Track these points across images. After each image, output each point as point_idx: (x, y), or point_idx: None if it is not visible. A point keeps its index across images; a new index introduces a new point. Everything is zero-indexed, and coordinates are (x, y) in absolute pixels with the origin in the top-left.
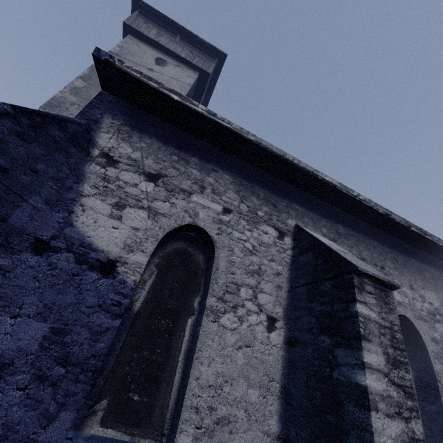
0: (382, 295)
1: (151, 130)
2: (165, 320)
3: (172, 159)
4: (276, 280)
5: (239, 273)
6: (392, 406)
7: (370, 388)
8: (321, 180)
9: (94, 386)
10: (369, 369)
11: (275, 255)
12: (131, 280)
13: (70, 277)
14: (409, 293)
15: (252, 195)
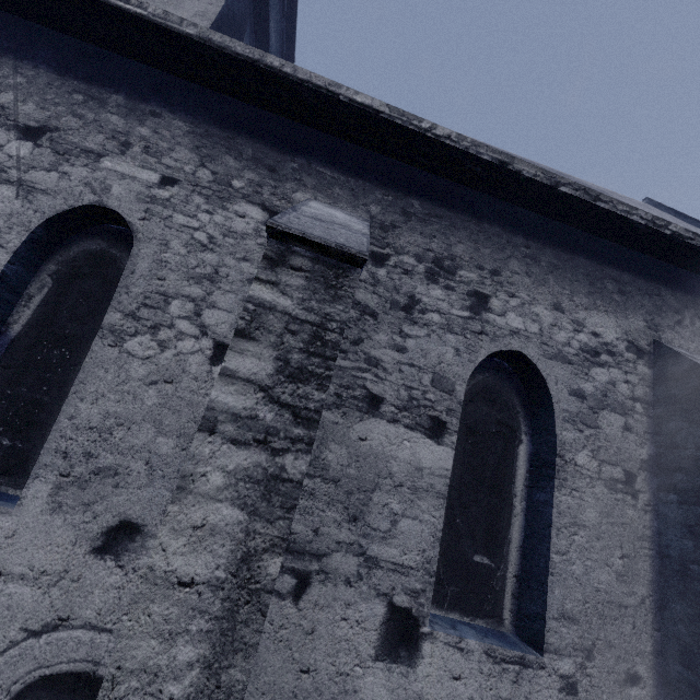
0: (328, 274)
1: (39, 53)
2: (59, 349)
3: (73, 100)
4: (246, 290)
5: (173, 278)
6: (253, 431)
7: (214, 403)
8: (347, 103)
9: None
10: (227, 377)
11: (253, 251)
12: None
13: None
14: (546, 317)
15: (228, 153)
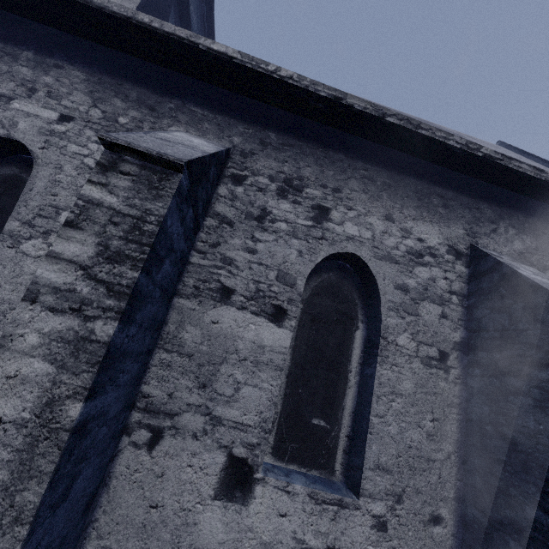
0: (153, 178)
1: None
2: None
3: None
4: None
5: (64, 194)
6: (70, 302)
7: (38, 278)
8: (206, 51)
9: None
10: (52, 258)
11: None
12: None
13: None
14: (379, 226)
15: (116, 96)
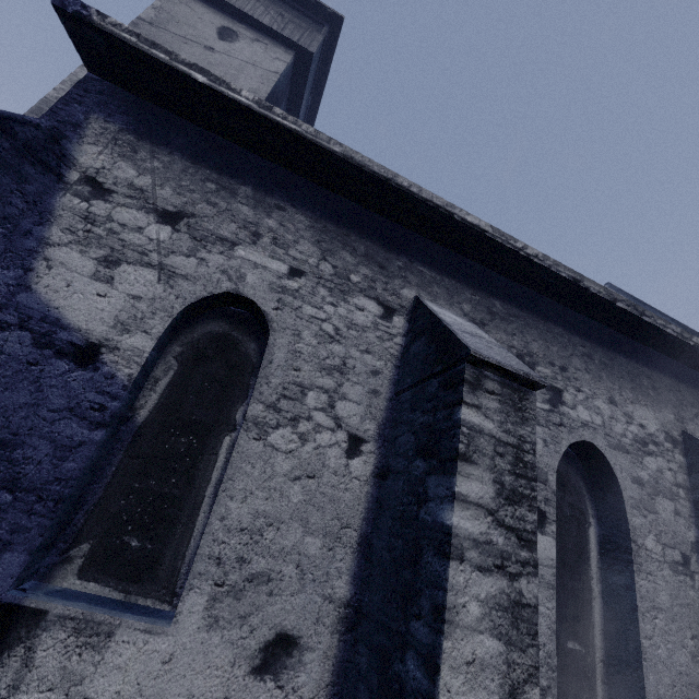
0: (514, 397)
1: (173, 140)
2: (186, 437)
3: (207, 188)
4: (371, 382)
5: (307, 369)
6: (491, 557)
7: (457, 529)
8: (459, 221)
9: (70, 525)
10: (461, 502)
11: (373, 343)
12: (125, 374)
13: (24, 367)
14: (605, 410)
15: (344, 249)
